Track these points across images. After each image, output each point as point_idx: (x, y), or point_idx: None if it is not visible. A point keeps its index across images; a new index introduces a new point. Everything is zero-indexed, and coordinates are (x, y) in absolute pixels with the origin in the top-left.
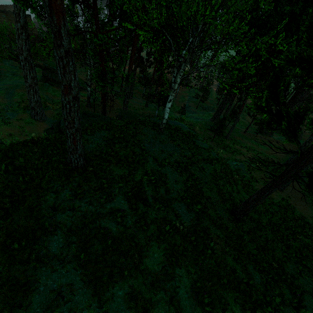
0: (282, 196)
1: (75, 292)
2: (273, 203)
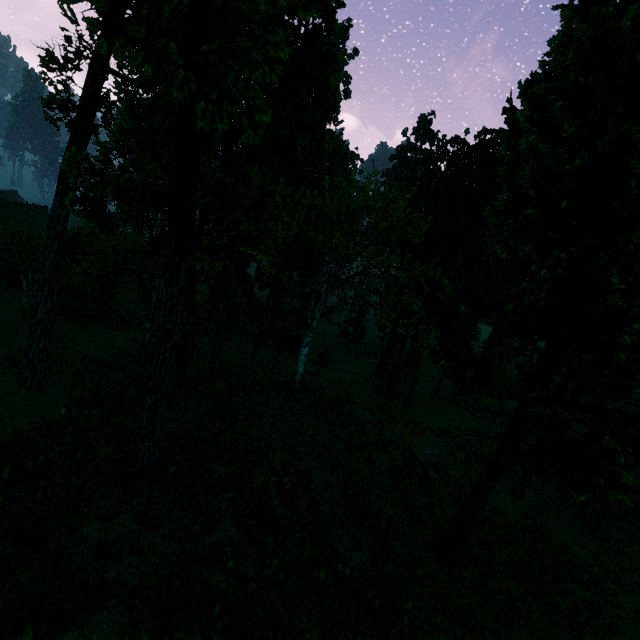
0: (523, 509)
1: None
2: (510, 524)
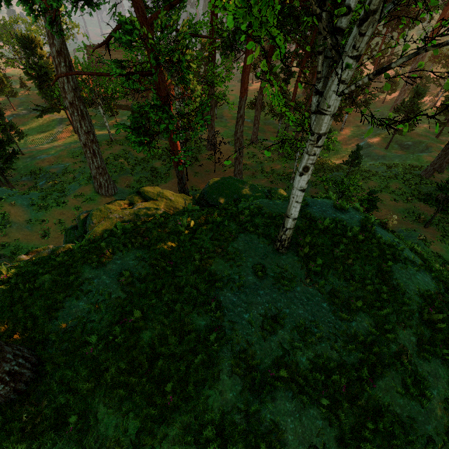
0: None
1: None
2: None
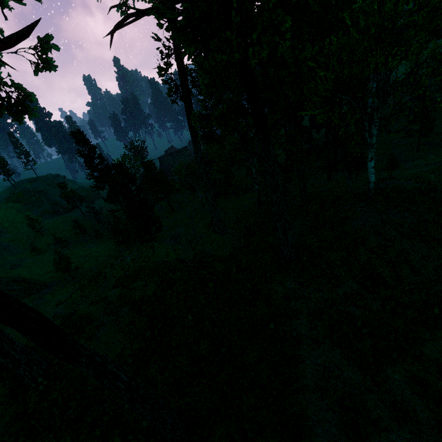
0: None
1: (341, 368)
2: None
